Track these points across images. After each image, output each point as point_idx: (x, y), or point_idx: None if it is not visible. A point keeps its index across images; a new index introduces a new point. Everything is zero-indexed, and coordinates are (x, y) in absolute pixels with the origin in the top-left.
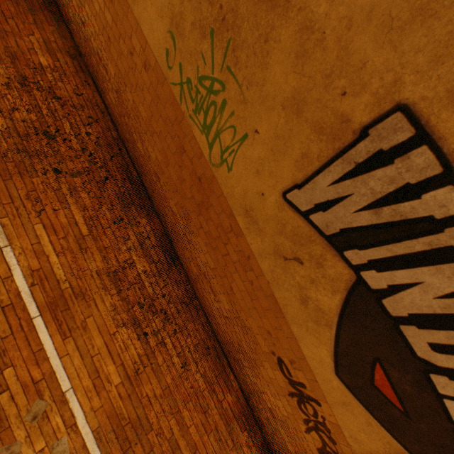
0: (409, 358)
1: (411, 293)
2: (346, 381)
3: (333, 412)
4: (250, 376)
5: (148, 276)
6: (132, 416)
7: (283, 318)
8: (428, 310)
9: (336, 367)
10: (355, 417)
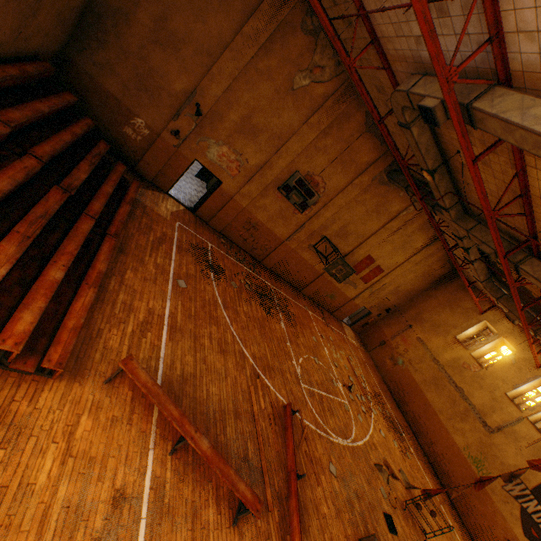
0: (534, 522)
1: (529, 507)
2: (527, 536)
3: None
4: None
5: (450, 506)
6: None
7: (506, 521)
8: (532, 509)
9: (523, 532)
10: None
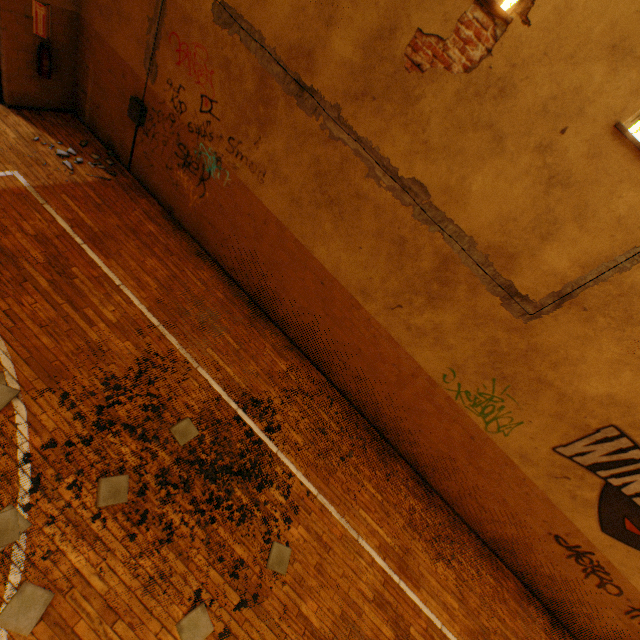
0: (639, 511)
1: (633, 484)
2: (609, 533)
3: (603, 554)
4: (525, 557)
5: (424, 512)
6: (476, 627)
7: (557, 509)
8: None
9: (601, 527)
10: (619, 550)
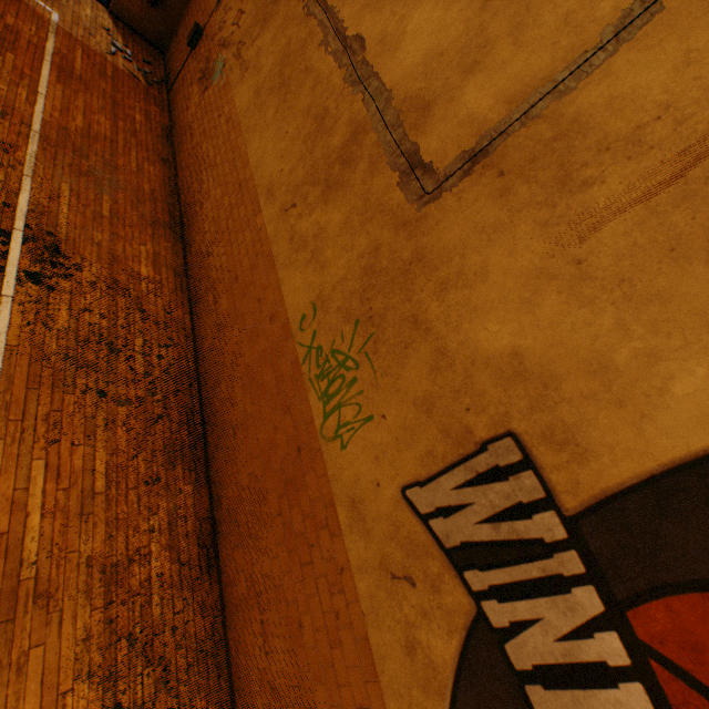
0: None
1: (533, 633)
2: None
3: None
4: None
5: (163, 584)
6: None
7: (376, 684)
8: (551, 658)
9: None
10: None
